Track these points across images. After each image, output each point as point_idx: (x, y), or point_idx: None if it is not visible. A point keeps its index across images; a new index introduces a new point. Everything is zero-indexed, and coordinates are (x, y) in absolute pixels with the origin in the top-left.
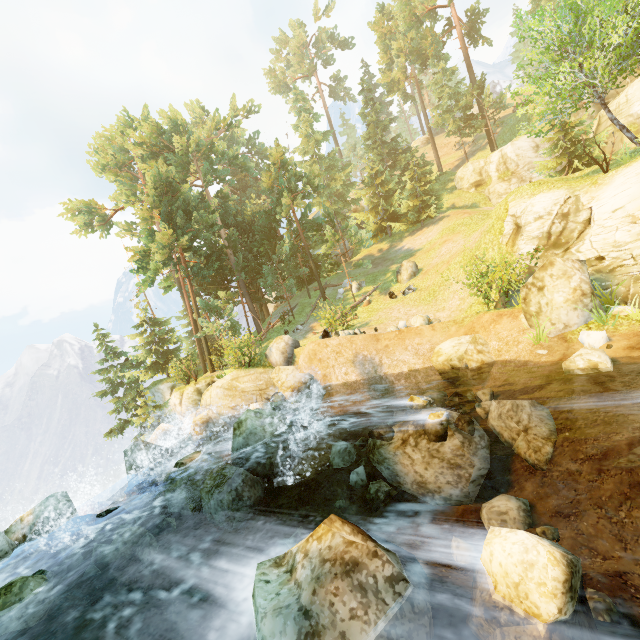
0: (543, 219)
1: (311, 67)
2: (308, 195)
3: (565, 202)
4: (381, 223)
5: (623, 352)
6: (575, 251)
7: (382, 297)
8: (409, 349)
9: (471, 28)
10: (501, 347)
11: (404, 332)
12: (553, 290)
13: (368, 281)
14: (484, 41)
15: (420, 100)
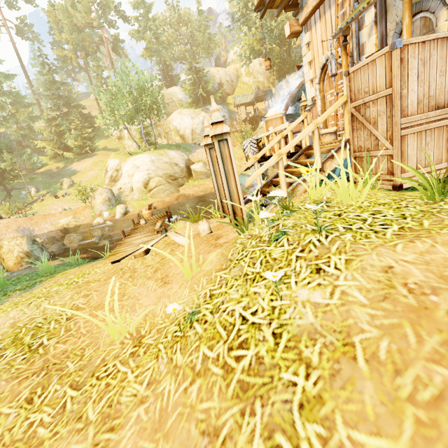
0: (111, 170)
1: None
2: None
3: (118, 165)
4: (57, 151)
5: (110, 218)
6: (116, 184)
7: (51, 197)
8: (48, 222)
9: (114, 48)
10: (84, 219)
11: (46, 215)
12: (97, 199)
13: (45, 187)
14: (125, 56)
15: (88, 75)
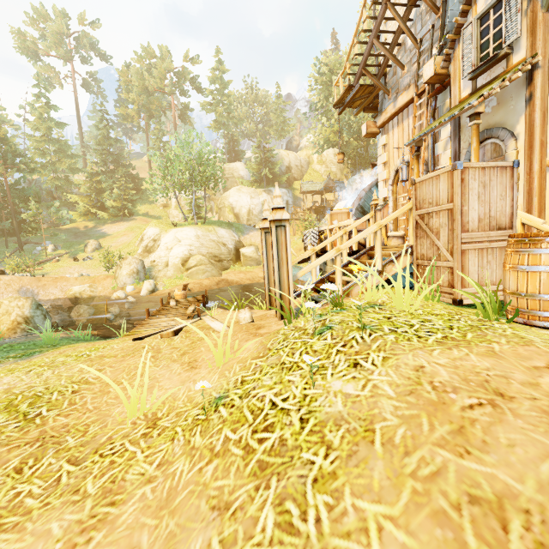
0: (148, 239)
1: (67, 55)
2: (23, 172)
3: (157, 235)
4: (91, 208)
5: (133, 293)
6: (150, 256)
7: (69, 259)
8: (58, 287)
9: (181, 115)
10: (102, 290)
11: (59, 278)
12: (124, 269)
13: (65, 246)
14: (191, 124)
15: (146, 136)
